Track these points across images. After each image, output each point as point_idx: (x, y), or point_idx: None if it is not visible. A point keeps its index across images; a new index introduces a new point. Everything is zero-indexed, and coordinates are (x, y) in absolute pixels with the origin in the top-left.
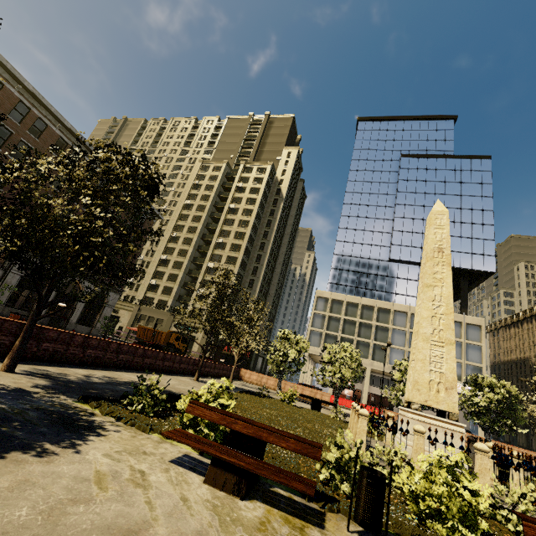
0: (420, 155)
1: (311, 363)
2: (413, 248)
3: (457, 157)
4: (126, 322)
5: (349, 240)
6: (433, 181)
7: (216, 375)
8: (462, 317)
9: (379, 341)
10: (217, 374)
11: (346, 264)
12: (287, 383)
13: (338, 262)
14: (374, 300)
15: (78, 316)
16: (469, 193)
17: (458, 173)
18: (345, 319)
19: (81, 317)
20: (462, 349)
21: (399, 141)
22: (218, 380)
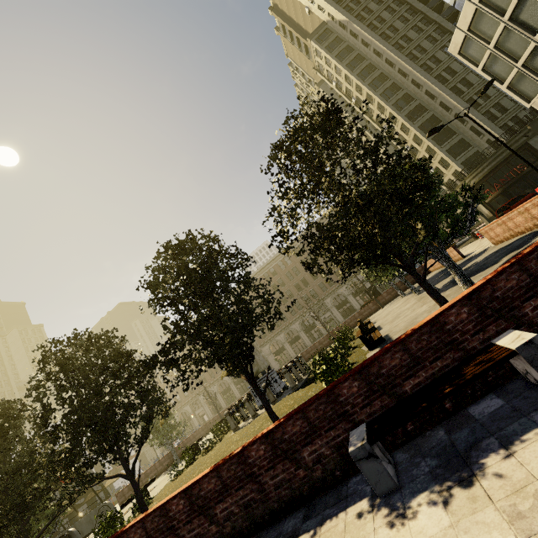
0: None
1: None
2: None
3: None
4: None
5: None
6: None
7: (384, 304)
8: None
9: None
10: (385, 302)
11: None
12: None
13: None
14: None
15: None
16: None
17: None
18: (512, 16)
19: None
20: None
21: None
22: (371, 316)
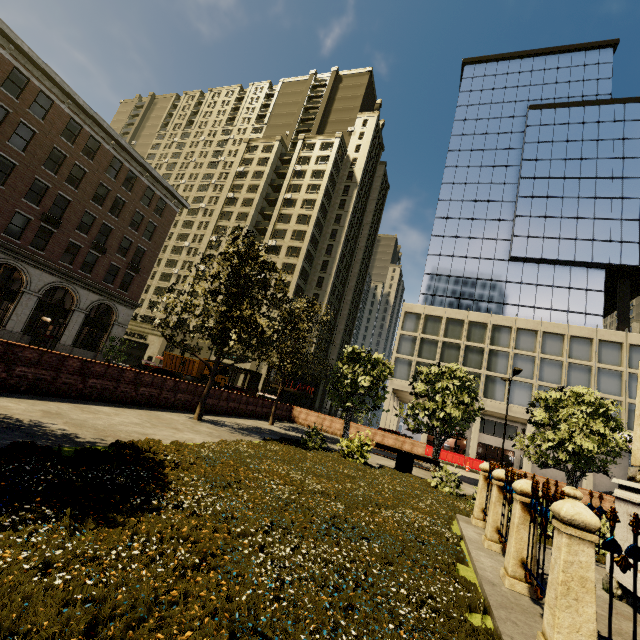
0: (559, 104)
1: (396, 403)
2: (546, 239)
3: (618, 102)
4: (156, 350)
5: (450, 234)
6: (578, 140)
7: (251, 414)
8: (624, 336)
9: (495, 371)
10: (252, 413)
11: (445, 267)
12: (360, 427)
13: (435, 265)
14: (487, 314)
15: (74, 336)
16: (636, 154)
17: (619, 126)
18: (444, 342)
19: (87, 341)
20: (623, 382)
21: (526, 88)
22: (249, 421)
